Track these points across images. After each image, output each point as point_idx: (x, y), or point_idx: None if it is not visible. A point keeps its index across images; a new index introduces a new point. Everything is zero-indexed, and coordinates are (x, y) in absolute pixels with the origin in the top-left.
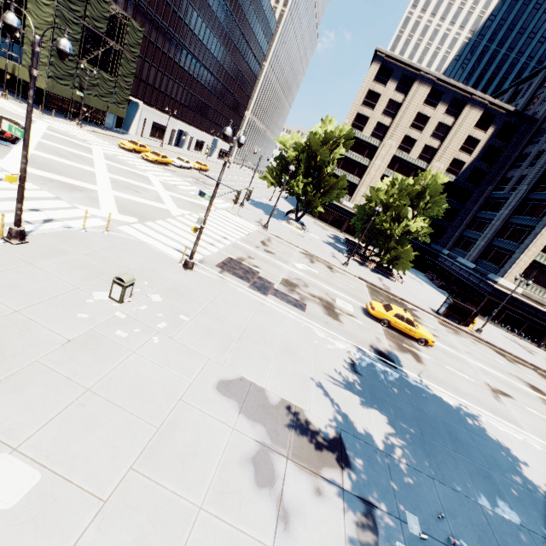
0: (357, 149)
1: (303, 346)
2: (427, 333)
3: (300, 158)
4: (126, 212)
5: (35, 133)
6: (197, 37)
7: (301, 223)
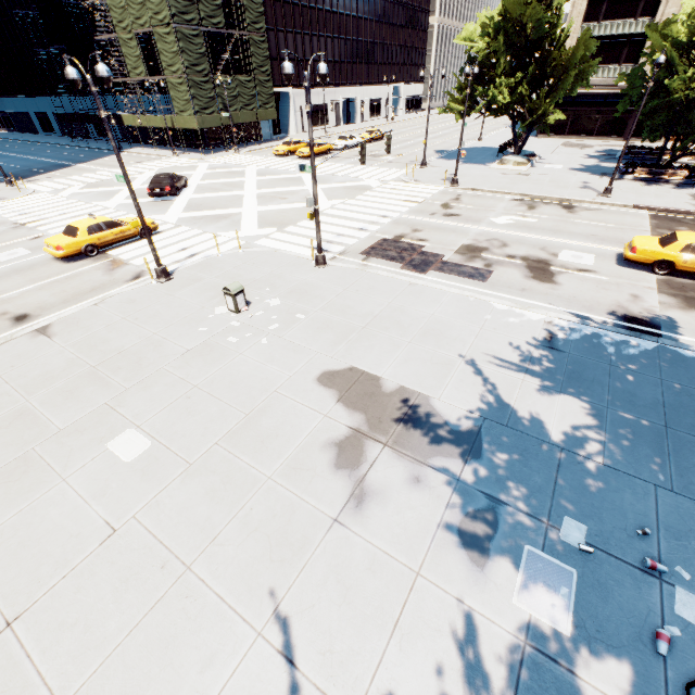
0: None
1: (460, 325)
2: None
3: (493, 45)
4: (267, 224)
5: (196, 178)
6: None
7: (528, 154)
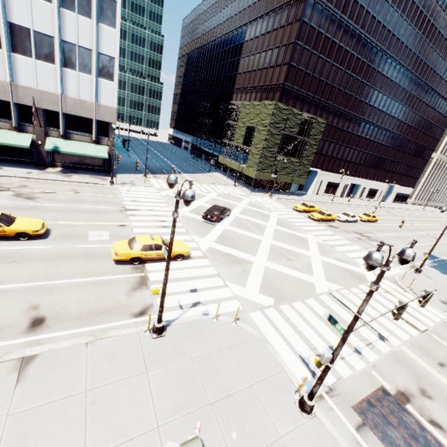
0: None
1: None
2: None
3: None
4: (267, 288)
5: (237, 209)
6: (376, 108)
7: None
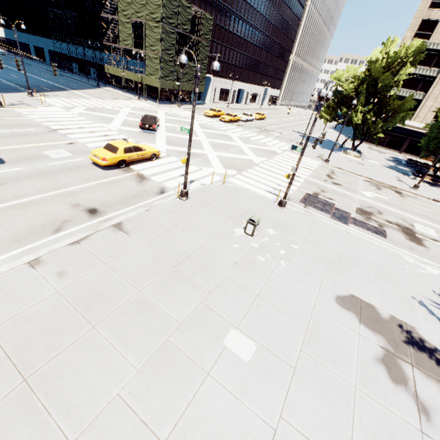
0: (420, 61)
1: (396, 271)
2: None
3: (359, 89)
4: (227, 166)
5: (161, 120)
6: (249, 4)
7: (357, 151)
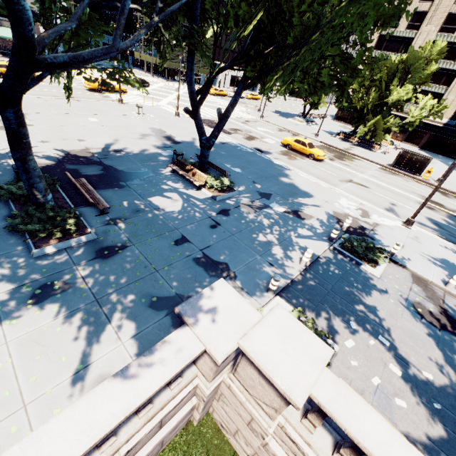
0: (390, 48)
1: None
2: (317, 152)
3: None
4: (170, 105)
5: (155, 86)
6: None
7: (311, 120)
